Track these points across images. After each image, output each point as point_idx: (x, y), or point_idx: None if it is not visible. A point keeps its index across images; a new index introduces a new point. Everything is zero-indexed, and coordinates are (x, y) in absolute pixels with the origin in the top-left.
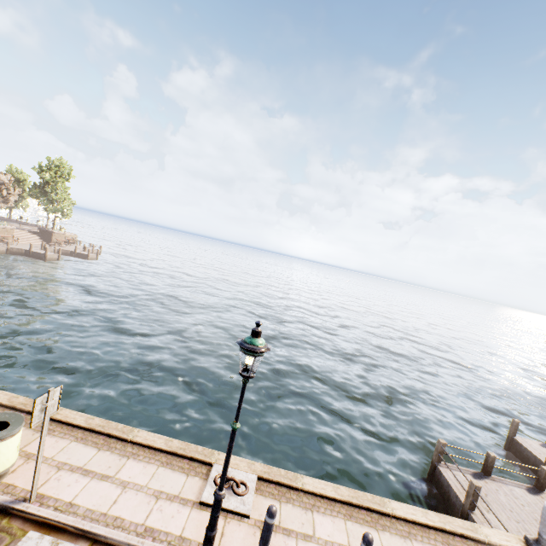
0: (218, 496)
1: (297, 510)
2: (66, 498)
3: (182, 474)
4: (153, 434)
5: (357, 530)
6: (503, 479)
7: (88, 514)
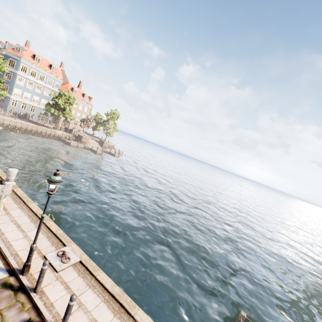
0: (31, 246)
1: (83, 283)
2: (3, 231)
3: (50, 244)
4: (55, 225)
5: (103, 308)
6: None
7: (4, 238)
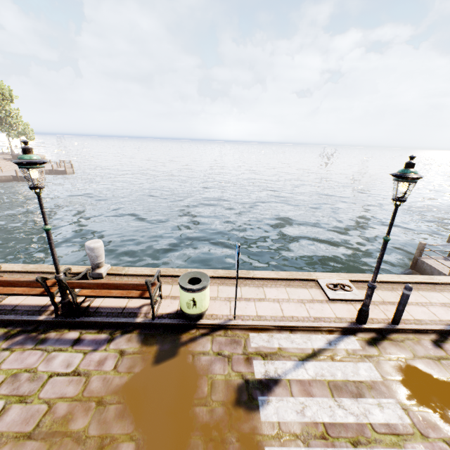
0: (374, 286)
1: (386, 292)
2: (252, 314)
3: (303, 289)
4: (264, 271)
5: (427, 294)
6: None
7: (274, 318)
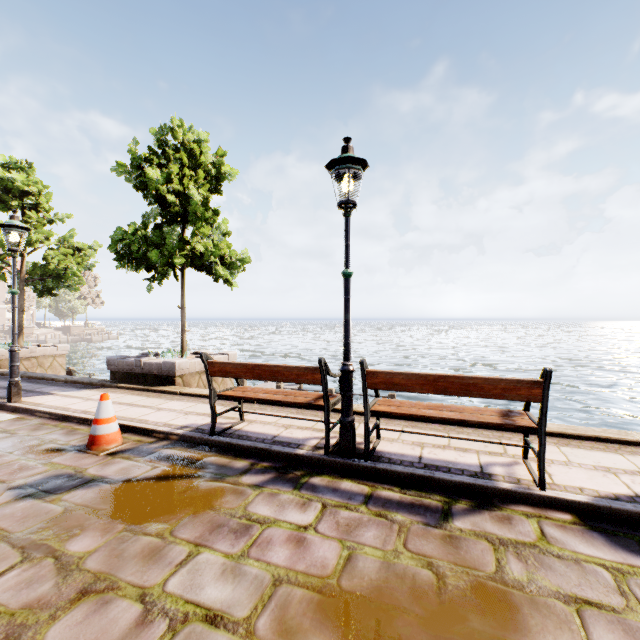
0: None
1: None
2: None
3: None
4: None
5: None
6: None
7: None
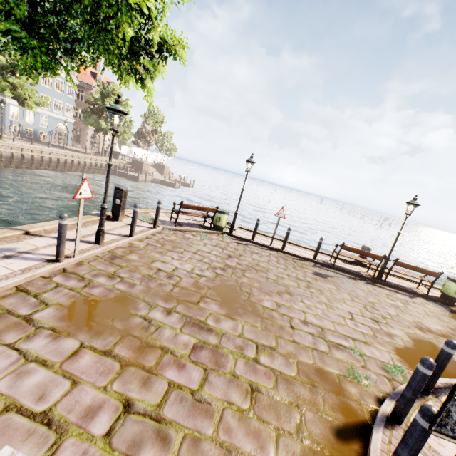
0: None
1: None
2: None
3: None
4: None
5: None
6: None
7: None
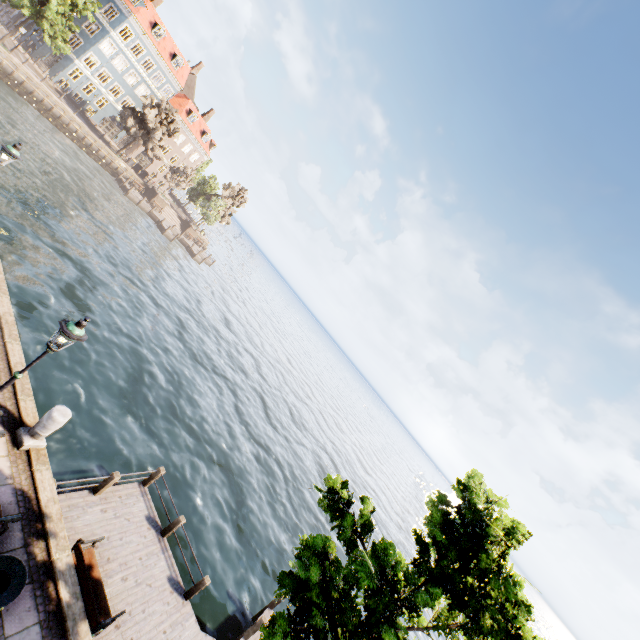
0: None
1: None
2: None
3: None
4: None
5: None
6: (169, 553)
7: None
